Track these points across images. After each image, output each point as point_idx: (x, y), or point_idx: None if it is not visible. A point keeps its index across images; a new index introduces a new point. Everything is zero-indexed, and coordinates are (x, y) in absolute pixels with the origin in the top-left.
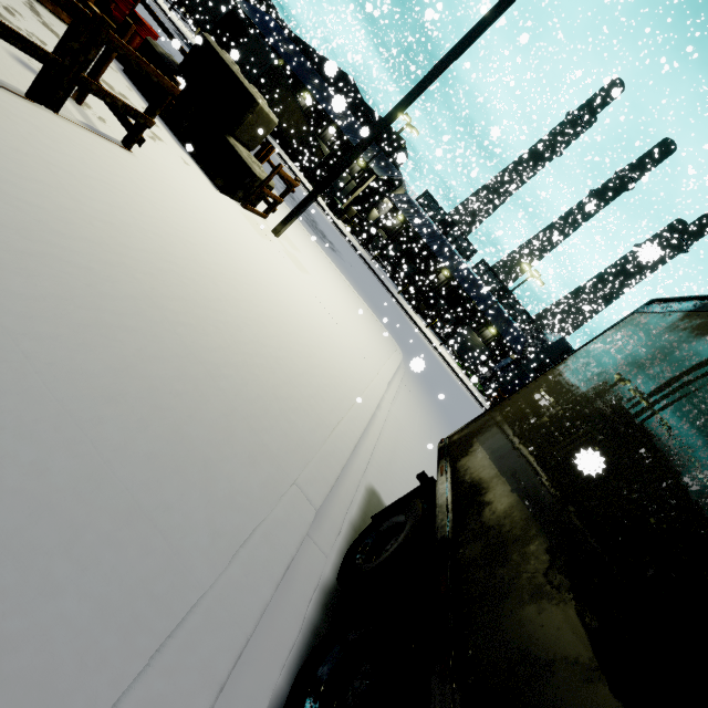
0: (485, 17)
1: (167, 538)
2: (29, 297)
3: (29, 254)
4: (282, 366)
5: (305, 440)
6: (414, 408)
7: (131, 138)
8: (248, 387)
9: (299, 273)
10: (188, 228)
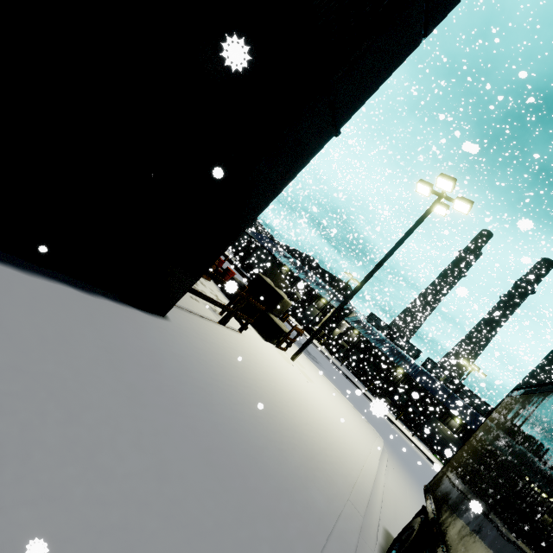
0: (387, 253)
1: (315, 500)
2: (252, 403)
3: (246, 387)
4: (323, 438)
5: (346, 480)
6: (403, 485)
7: (243, 328)
8: (314, 446)
9: (309, 382)
10: (267, 365)
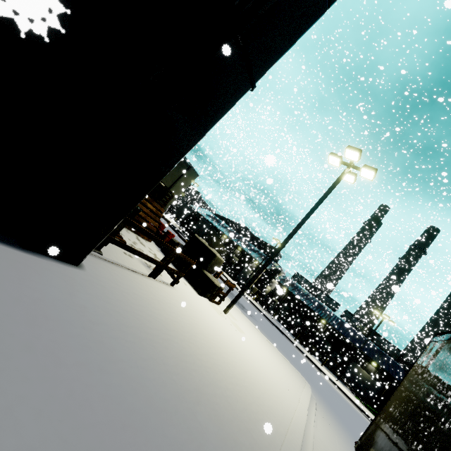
0: (306, 215)
1: None
2: (169, 357)
3: (165, 339)
4: (249, 391)
5: (272, 441)
6: (331, 434)
7: (174, 282)
8: (238, 403)
9: (240, 334)
10: (197, 317)
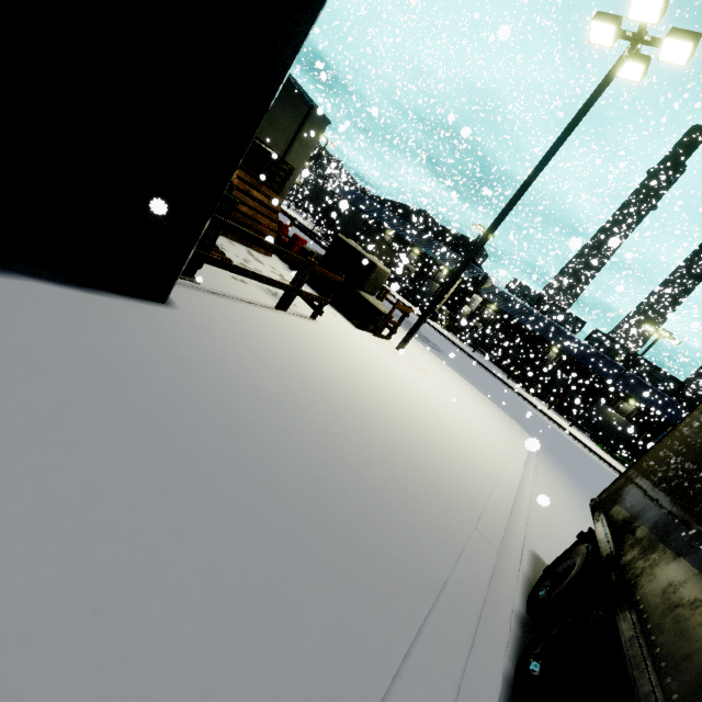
0: (535, 168)
1: (419, 542)
2: (321, 414)
3: (312, 393)
4: (439, 448)
5: (472, 501)
6: (557, 490)
7: (316, 313)
8: (424, 462)
9: (424, 377)
10: (356, 360)
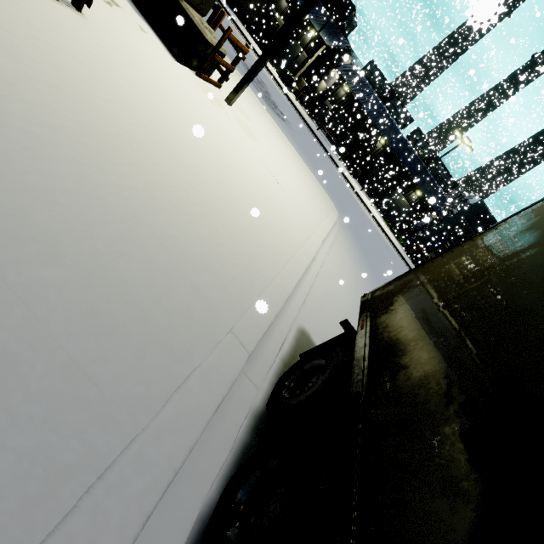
0: None
1: (102, 389)
2: None
3: None
4: (226, 227)
5: (244, 293)
6: (344, 260)
7: None
8: (192, 247)
9: (248, 141)
10: (140, 94)
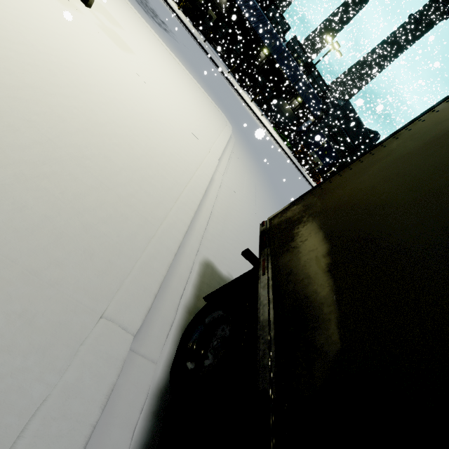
0: None
1: None
2: None
3: None
4: (89, 168)
5: (122, 252)
6: (242, 174)
7: None
8: (25, 211)
9: (119, 52)
10: None
